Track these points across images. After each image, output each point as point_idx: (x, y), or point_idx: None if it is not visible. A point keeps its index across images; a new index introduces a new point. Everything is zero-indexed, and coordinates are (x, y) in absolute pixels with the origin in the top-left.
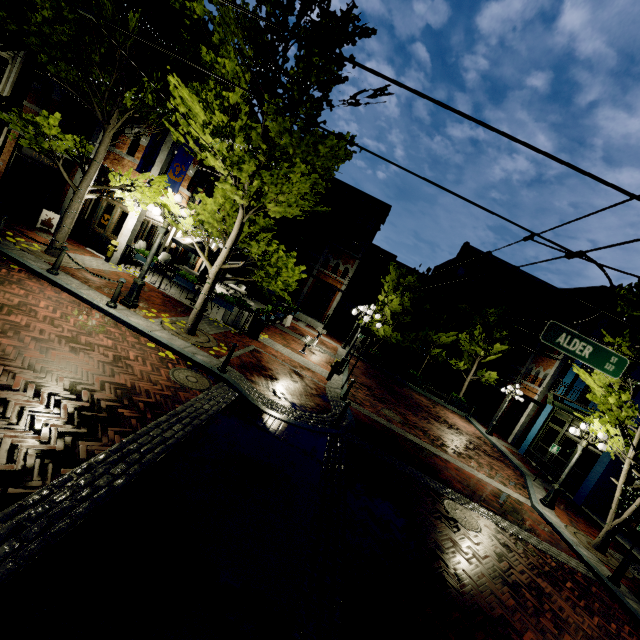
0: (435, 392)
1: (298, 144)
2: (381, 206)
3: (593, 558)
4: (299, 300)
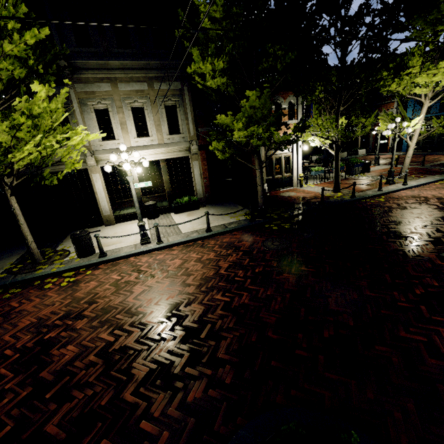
0: None
1: None
2: None
3: None
4: None
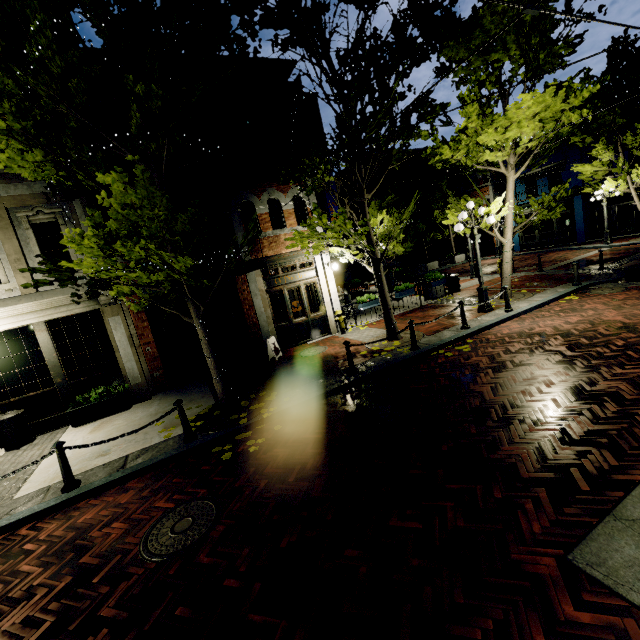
0: None
1: None
2: None
3: None
4: None
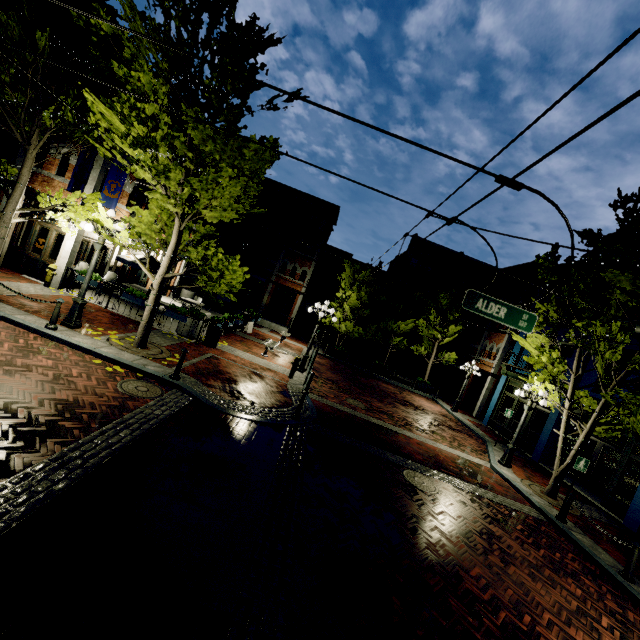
0: (403, 380)
1: (223, 150)
2: (330, 207)
3: (544, 503)
4: (261, 307)
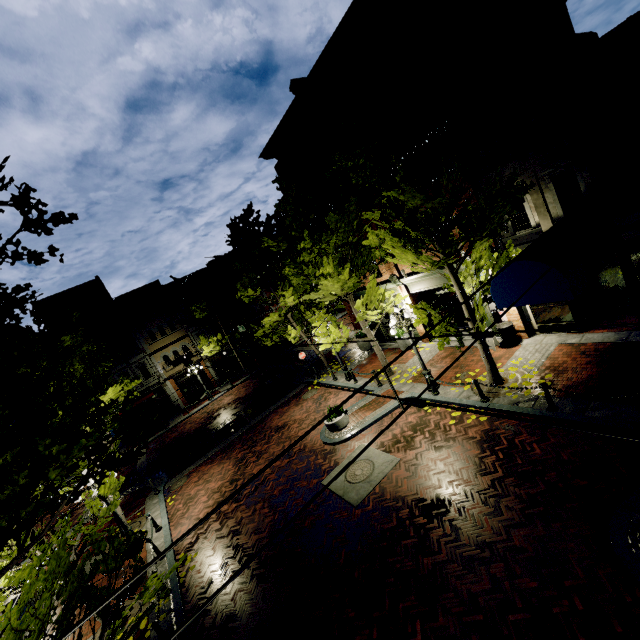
0: None
1: None
2: None
3: None
4: None
